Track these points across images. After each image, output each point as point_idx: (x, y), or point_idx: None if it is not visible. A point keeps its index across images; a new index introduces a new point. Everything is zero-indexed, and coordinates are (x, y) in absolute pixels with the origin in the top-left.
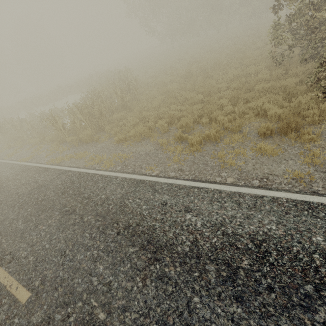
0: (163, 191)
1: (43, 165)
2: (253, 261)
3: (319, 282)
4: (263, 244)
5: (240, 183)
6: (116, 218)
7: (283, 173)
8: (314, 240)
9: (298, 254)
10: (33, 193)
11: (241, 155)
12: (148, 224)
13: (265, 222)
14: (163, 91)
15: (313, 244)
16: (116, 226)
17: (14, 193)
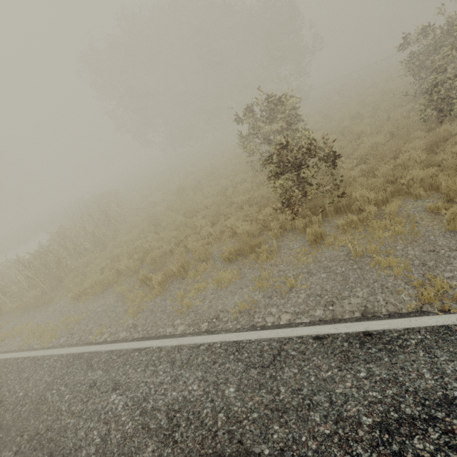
0: (99, 365)
1: None
2: (159, 443)
3: (211, 452)
4: (176, 415)
5: (189, 330)
6: (24, 427)
7: (234, 307)
8: (226, 394)
9: (205, 419)
10: None
11: (202, 291)
12: (61, 424)
13: (189, 382)
14: (147, 216)
15: (223, 400)
16: (19, 440)
17: None
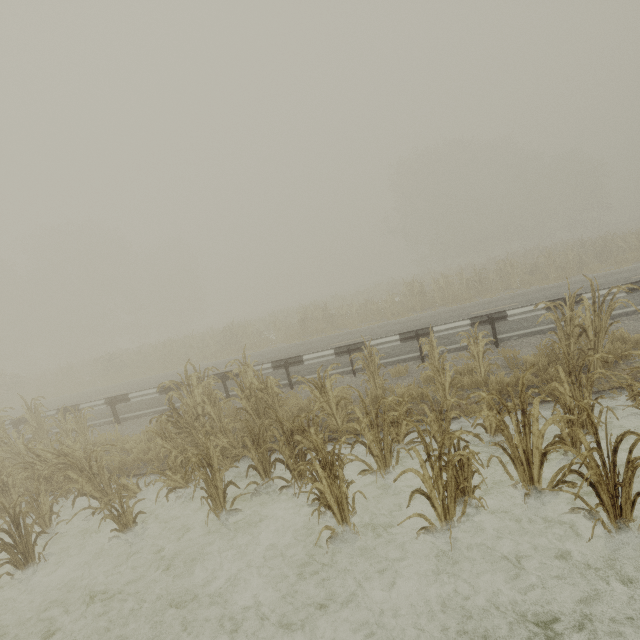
0: None
1: None
2: None
3: None
4: None
5: None
6: None
7: None
8: None
9: None
10: None
11: None
12: None
13: None
14: None
15: None
16: None
17: None
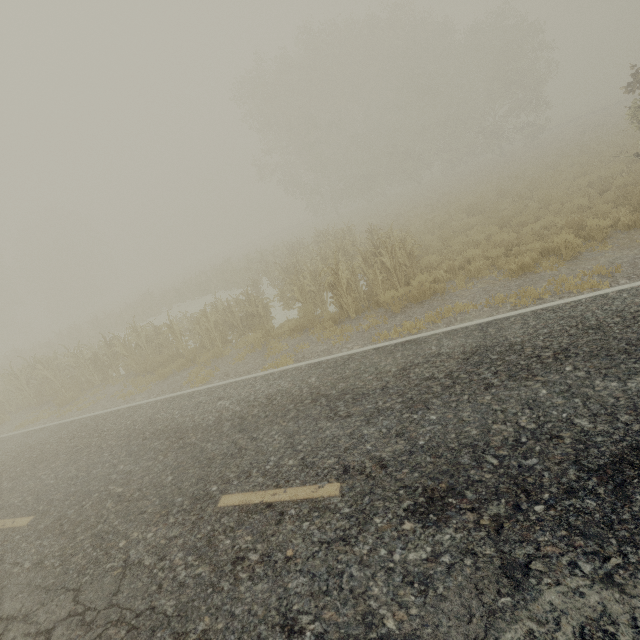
0: None
1: (376, 345)
2: None
3: None
4: None
5: None
6: None
7: None
8: None
9: None
10: (491, 360)
11: None
12: None
13: None
14: (464, 225)
15: None
16: None
17: (414, 382)
